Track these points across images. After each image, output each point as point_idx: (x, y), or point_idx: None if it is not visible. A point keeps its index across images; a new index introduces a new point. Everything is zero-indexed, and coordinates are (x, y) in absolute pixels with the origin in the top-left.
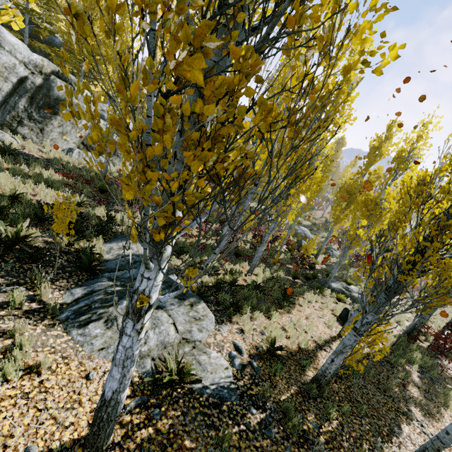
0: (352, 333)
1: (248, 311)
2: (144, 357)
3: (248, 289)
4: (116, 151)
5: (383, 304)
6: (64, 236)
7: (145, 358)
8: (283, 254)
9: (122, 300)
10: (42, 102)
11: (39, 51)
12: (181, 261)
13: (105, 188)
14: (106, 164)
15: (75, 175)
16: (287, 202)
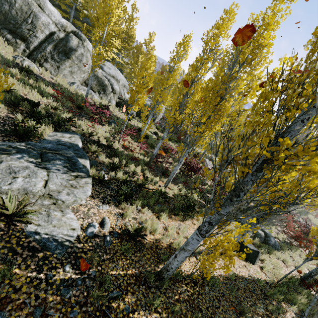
0: (196, 232)
1: (138, 204)
2: (2, 193)
3: (153, 193)
4: (105, 91)
5: (224, 202)
6: (21, 116)
7: (1, 194)
8: (207, 186)
9: (18, 154)
10: (61, 49)
11: (78, 28)
12: (107, 159)
13: (81, 106)
14: (87, 91)
15: (66, 95)
16: (198, 128)
